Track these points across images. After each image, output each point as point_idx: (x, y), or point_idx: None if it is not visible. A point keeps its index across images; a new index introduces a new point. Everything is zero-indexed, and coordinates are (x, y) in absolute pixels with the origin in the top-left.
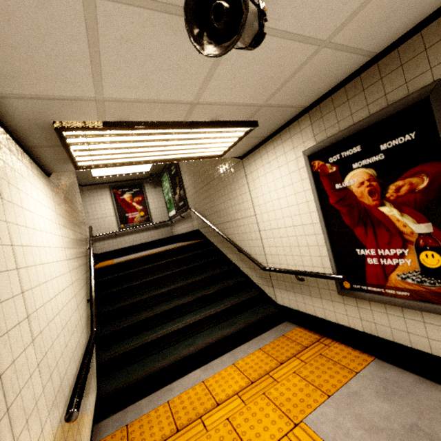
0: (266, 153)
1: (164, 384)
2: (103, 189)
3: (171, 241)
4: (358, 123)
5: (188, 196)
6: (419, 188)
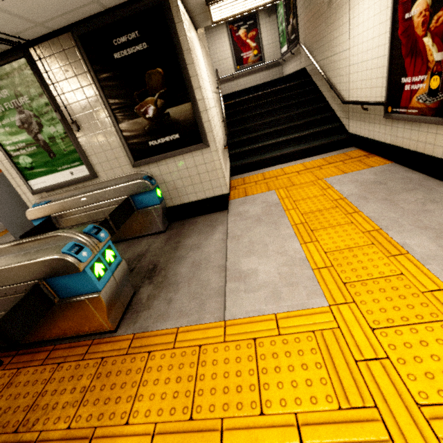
0: None
1: (261, 168)
2: (220, 27)
3: (281, 83)
4: None
5: (300, 26)
6: None
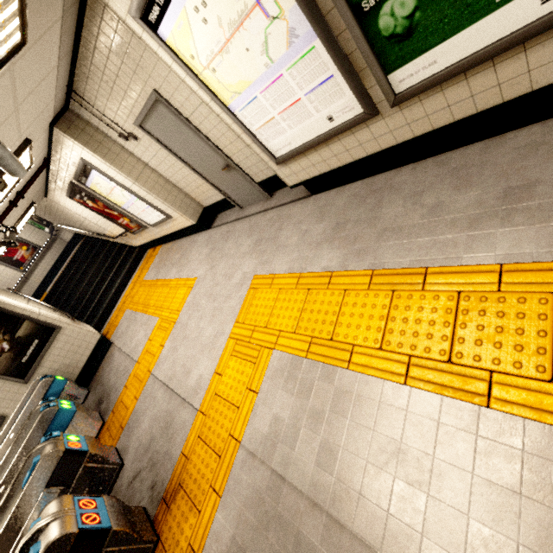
0: (54, 195)
1: (114, 308)
2: None
3: (72, 247)
4: (68, 190)
5: (43, 217)
6: (103, 205)
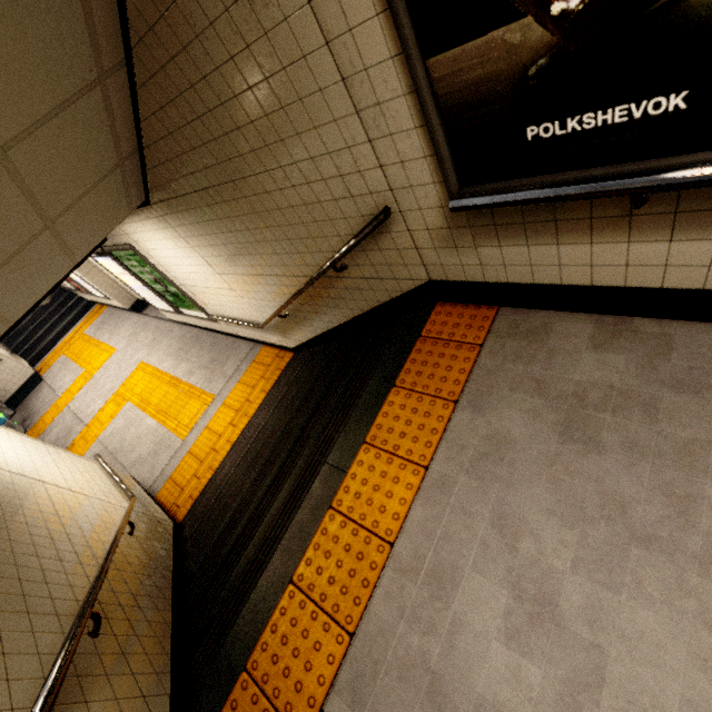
0: None
1: (51, 349)
2: None
3: None
4: None
5: None
6: None
